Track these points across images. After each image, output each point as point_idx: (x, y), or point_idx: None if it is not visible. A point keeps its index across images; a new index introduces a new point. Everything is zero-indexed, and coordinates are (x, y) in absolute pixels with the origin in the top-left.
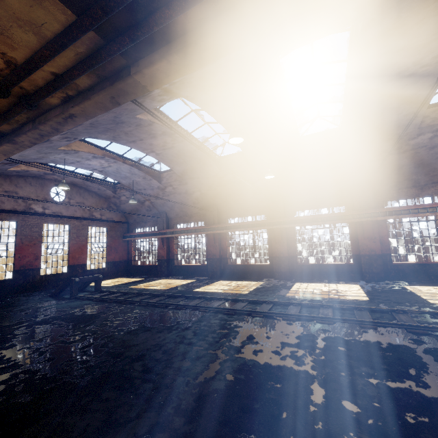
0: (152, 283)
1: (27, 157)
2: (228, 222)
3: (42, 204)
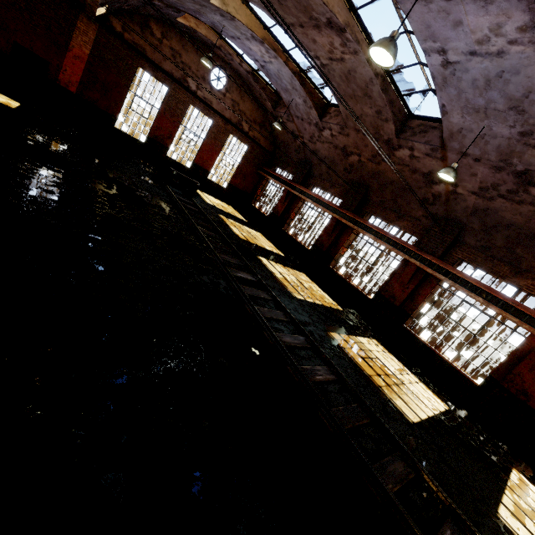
0: (243, 228)
1: (183, 4)
2: (367, 219)
3: (198, 83)
